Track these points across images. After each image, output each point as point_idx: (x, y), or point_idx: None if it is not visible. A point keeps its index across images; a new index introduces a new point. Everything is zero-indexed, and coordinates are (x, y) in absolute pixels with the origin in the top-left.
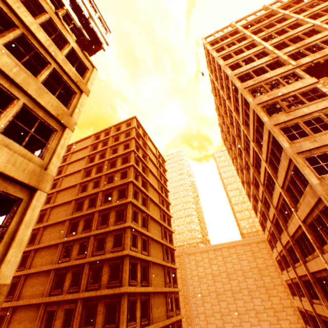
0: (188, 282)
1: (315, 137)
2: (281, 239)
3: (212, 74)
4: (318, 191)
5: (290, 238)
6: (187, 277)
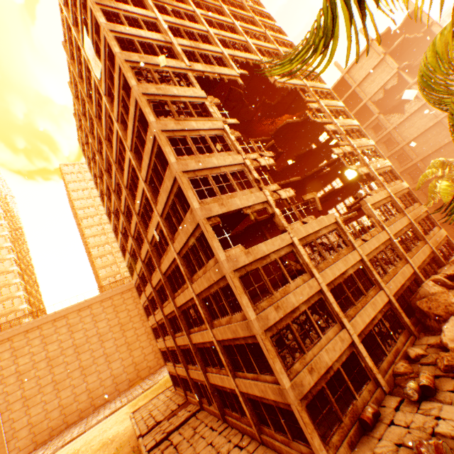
0: None
1: (201, 158)
2: (152, 280)
3: (69, 9)
4: (199, 216)
5: (163, 275)
6: None
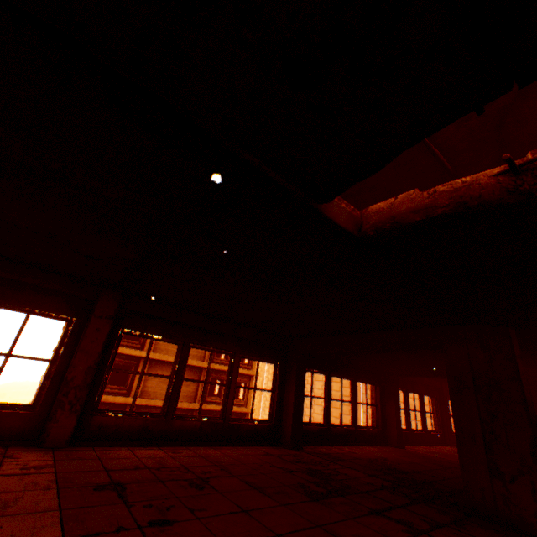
0: None
1: None
2: None
3: None
4: None
5: None
6: None
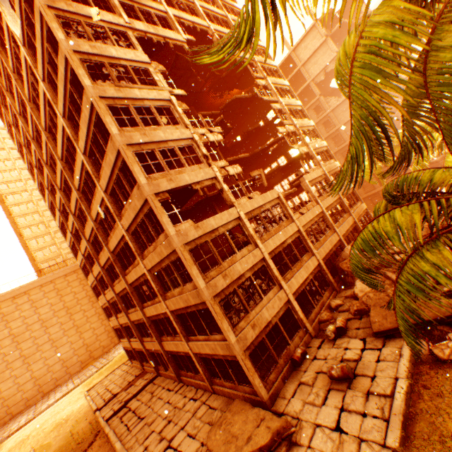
0: None
1: (146, 130)
2: (100, 259)
3: None
4: (146, 192)
5: (112, 254)
6: None
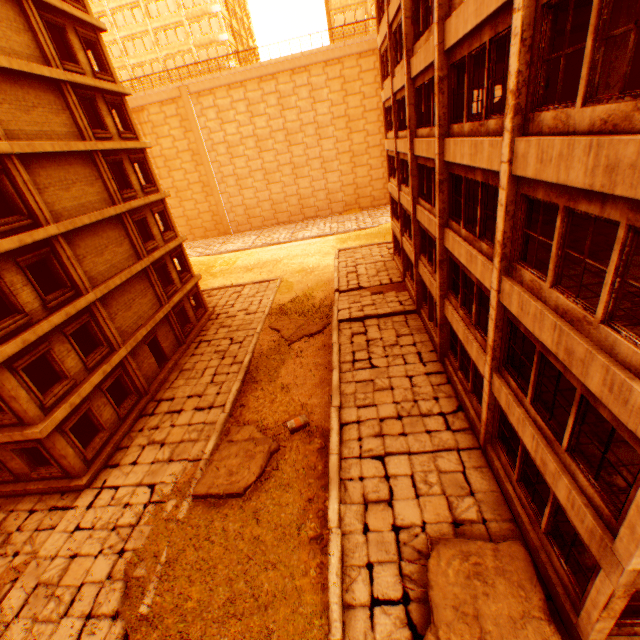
0: (208, 158)
1: None
2: (413, 56)
3: None
4: None
5: (441, 58)
6: (204, 149)
